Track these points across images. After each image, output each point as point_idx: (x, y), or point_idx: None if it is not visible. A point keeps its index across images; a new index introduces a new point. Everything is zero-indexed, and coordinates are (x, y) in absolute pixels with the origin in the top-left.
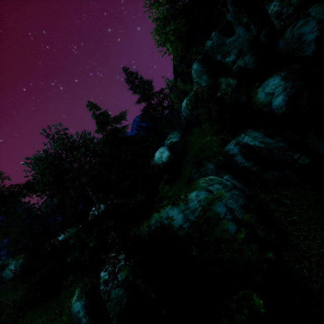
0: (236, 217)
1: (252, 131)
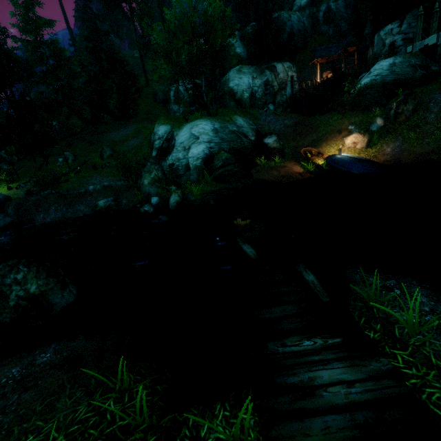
0: (292, 30)
1: (341, 0)
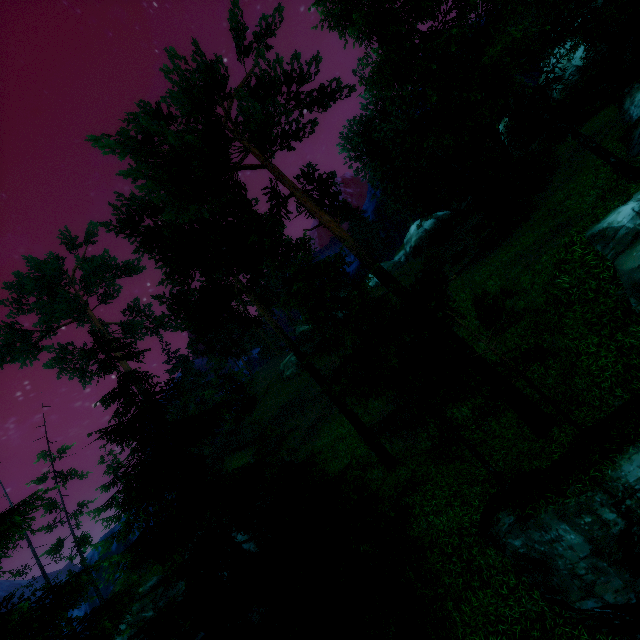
0: None
1: None
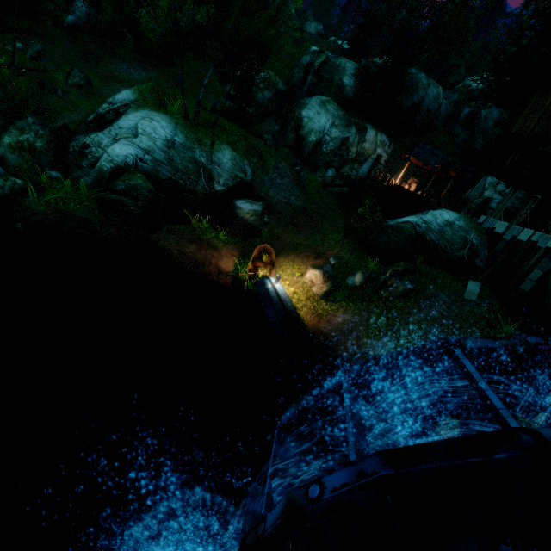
0: (421, 103)
1: (497, 112)
